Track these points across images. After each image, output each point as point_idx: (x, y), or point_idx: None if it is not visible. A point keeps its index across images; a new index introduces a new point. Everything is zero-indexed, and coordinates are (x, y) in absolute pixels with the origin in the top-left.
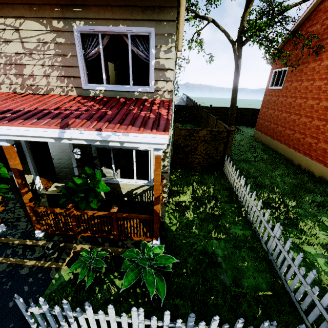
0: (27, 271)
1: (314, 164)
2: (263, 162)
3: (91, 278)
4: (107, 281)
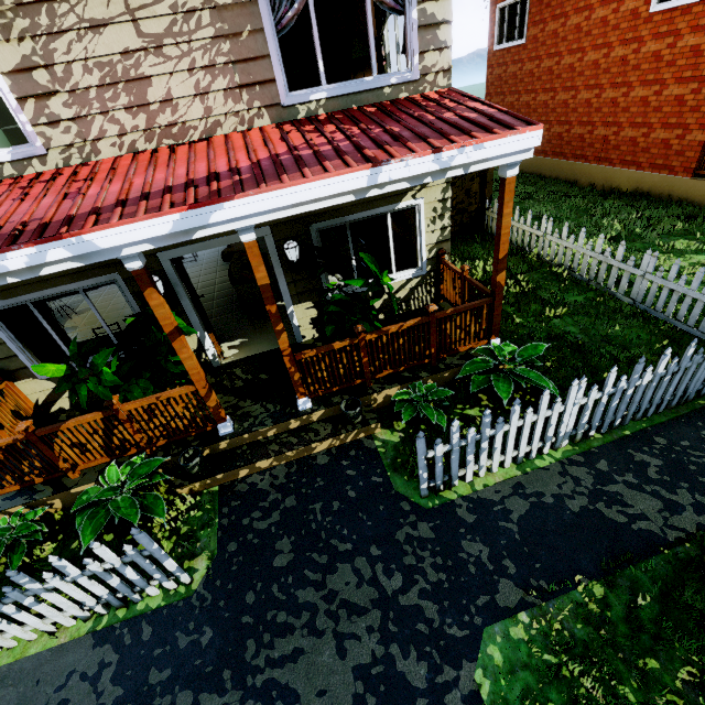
0: (327, 458)
1: (619, 172)
2: (532, 199)
3: (442, 416)
4: (456, 417)
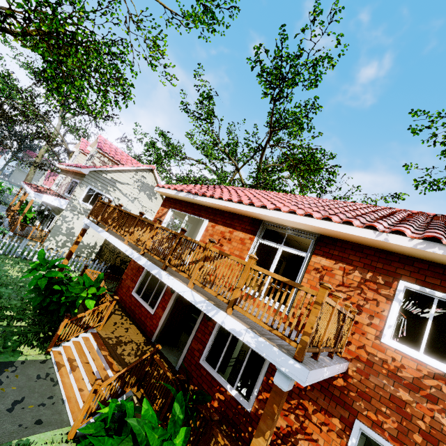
0: None
1: None
2: None
3: None
4: None
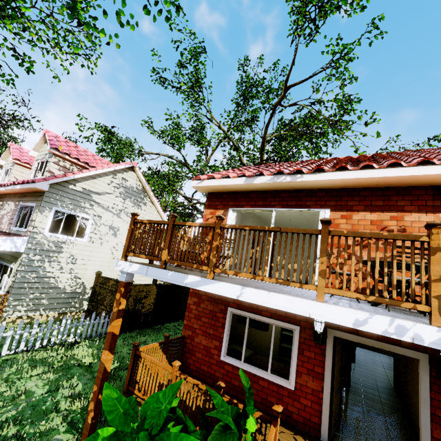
0: None
1: None
2: None
3: None
4: None
